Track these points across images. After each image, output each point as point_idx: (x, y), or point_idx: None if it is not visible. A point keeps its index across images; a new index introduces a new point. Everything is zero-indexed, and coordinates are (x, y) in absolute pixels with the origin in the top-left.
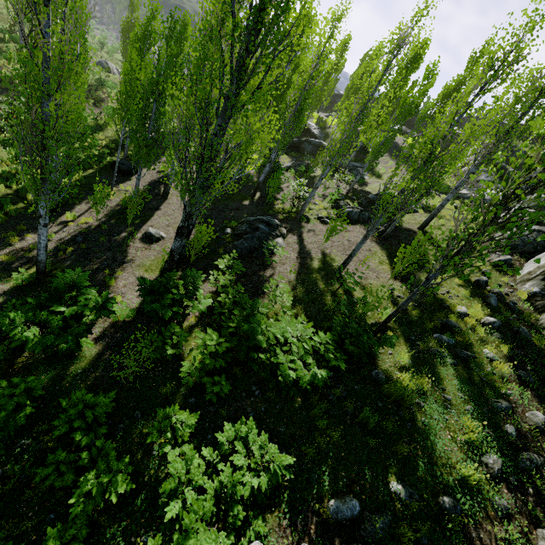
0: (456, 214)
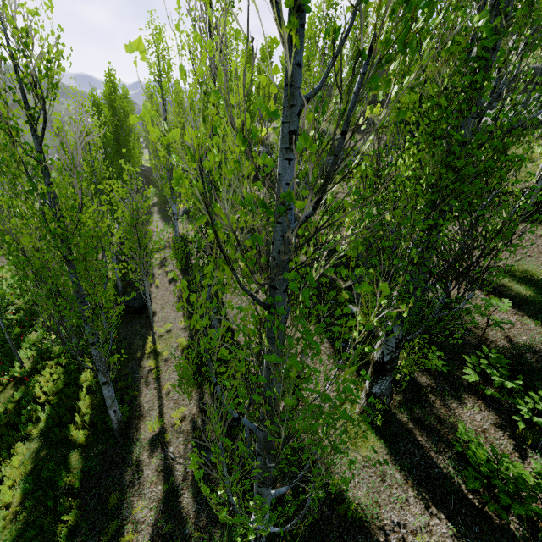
0: (538, 148)
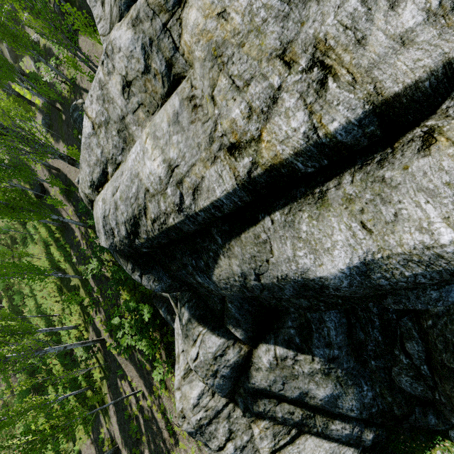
0: None
